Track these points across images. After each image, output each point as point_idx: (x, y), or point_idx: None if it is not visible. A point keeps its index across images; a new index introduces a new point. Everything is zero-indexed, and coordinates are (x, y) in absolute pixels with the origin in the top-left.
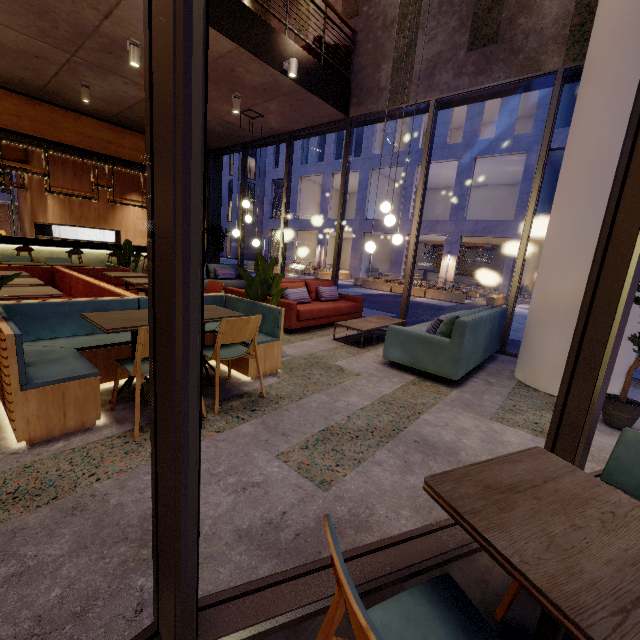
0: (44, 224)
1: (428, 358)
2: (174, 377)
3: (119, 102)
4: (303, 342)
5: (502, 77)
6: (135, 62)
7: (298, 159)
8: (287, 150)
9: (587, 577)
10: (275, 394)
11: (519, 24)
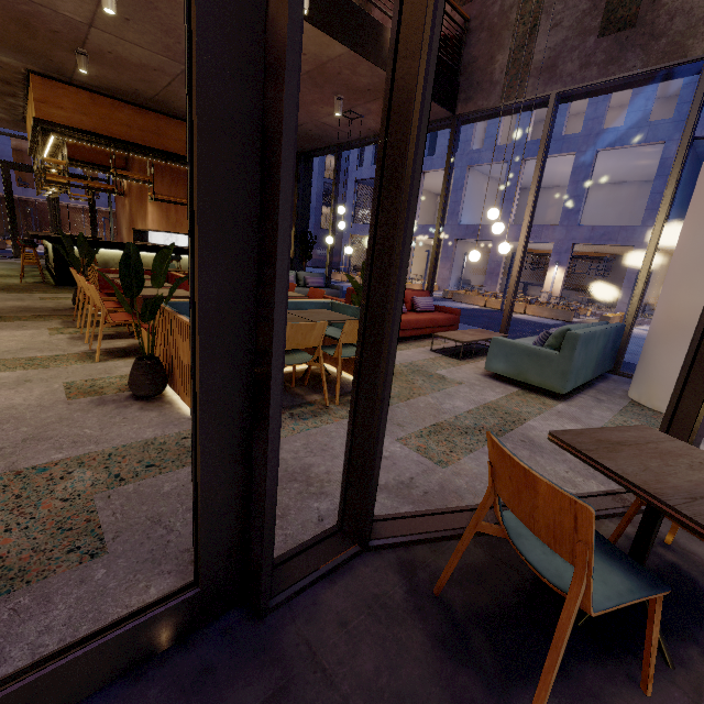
0: (141, 230)
1: (534, 370)
2: (383, 343)
3: None
4: (401, 351)
5: (638, 66)
6: None
7: None
8: None
9: (671, 484)
10: None
11: (664, 4)
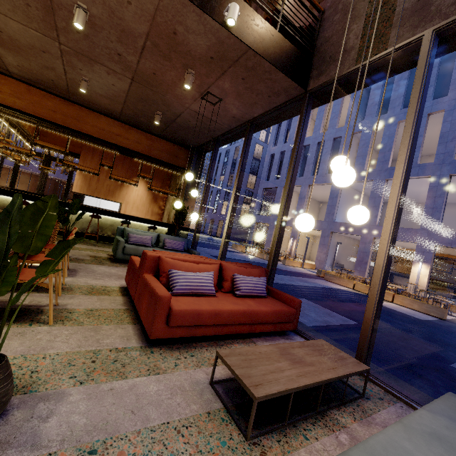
0: (80, 194)
1: None
2: None
3: (116, 98)
4: (141, 379)
5: None
6: (77, 22)
7: (284, 175)
8: (246, 135)
9: None
10: None
11: None
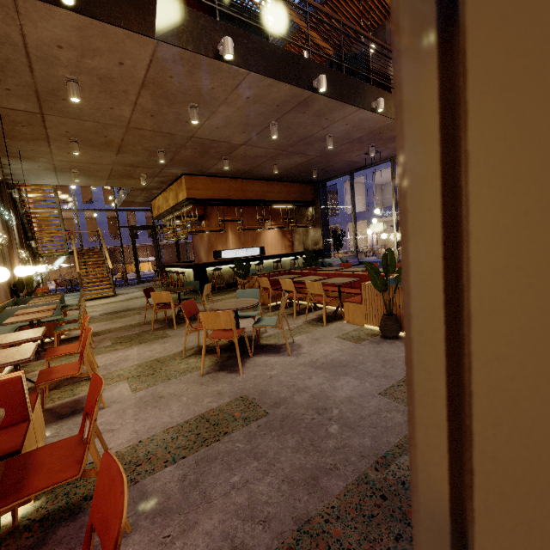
0: (217, 251)
1: None
2: None
3: (285, 168)
4: None
5: None
6: (331, 146)
7: None
8: (392, 169)
9: None
10: None
11: None
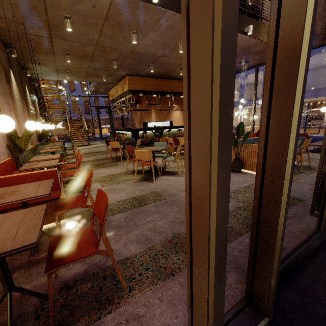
0: (145, 122)
1: None
2: None
3: None
4: None
5: None
6: None
7: None
8: (256, 73)
9: None
10: (313, 166)
11: None
